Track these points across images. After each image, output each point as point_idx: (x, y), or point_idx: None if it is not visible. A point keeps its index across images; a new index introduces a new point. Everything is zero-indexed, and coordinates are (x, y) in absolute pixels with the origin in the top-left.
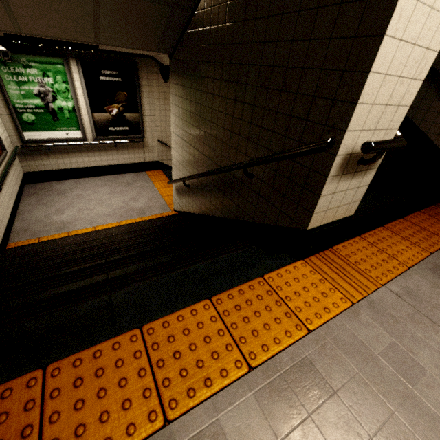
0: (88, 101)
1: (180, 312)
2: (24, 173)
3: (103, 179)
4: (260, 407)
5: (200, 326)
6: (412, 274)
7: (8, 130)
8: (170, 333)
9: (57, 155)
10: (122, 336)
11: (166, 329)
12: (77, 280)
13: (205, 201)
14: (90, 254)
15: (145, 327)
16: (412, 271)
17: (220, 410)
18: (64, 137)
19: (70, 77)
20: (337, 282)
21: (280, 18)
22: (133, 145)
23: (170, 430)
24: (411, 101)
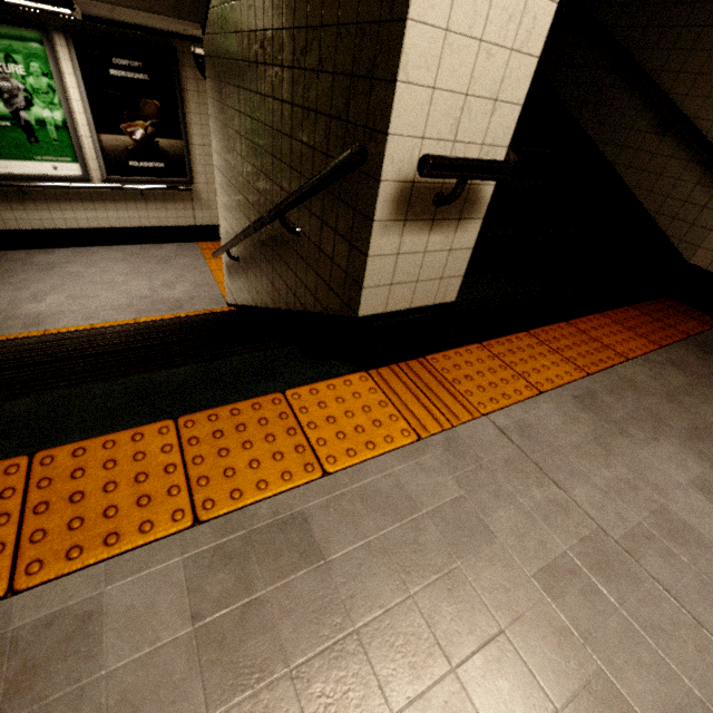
0: (90, 112)
1: (113, 436)
2: None
3: (122, 250)
4: (185, 578)
5: (139, 457)
6: (542, 402)
7: None
8: (81, 466)
9: (39, 204)
10: None
11: (77, 459)
12: None
13: (256, 282)
14: (32, 355)
15: (40, 454)
16: (543, 398)
17: (114, 579)
18: (51, 173)
19: (55, 66)
20: (407, 407)
21: None
22: (174, 195)
23: (10, 605)
24: (523, 96)
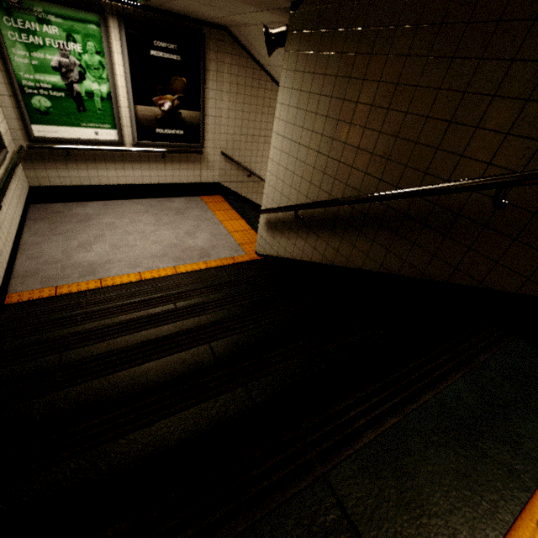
0: (130, 86)
1: (518, 533)
2: (29, 187)
3: (142, 203)
4: None
5: None
6: None
7: (9, 119)
8: None
9: (79, 164)
10: None
11: None
12: (191, 404)
13: (340, 243)
14: (178, 332)
15: None
16: None
17: None
18: (92, 137)
19: (107, 46)
20: None
21: None
22: (188, 157)
23: None
24: None
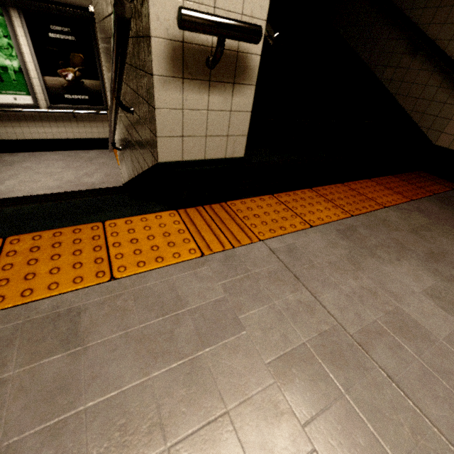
0: (36, 61)
1: None
2: None
3: (62, 153)
4: None
5: None
6: (311, 233)
7: None
8: None
9: (6, 123)
10: None
11: None
12: None
13: (127, 162)
14: None
15: None
16: (312, 230)
17: None
18: (12, 102)
19: (12, 31)
20: (200, 234)
21: None
22: (96, 117)
23: None
24: None
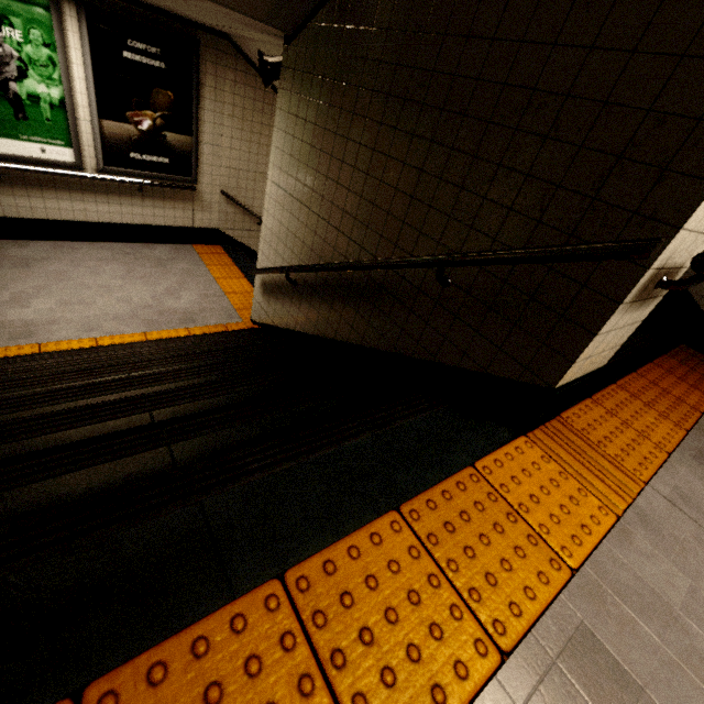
0: (94, 94)
1: (351, 539)
2: None
3: (110, 247)
4: None
5: (394, 568)
6: (677, 465)
7: None
8: (343, 587)
9: (17, 189)
10: (247, 599)
11: (333, 578)
12: (105, 460)
13: (330, 313)
14: (116, 400)
15: (290, 575)
16: (674, 461)
17: None
18: (37, 155)
19: (61, 38)
20: (585, 478)
21: (569, 2)
22: (175, 193)
23: None
24: None
